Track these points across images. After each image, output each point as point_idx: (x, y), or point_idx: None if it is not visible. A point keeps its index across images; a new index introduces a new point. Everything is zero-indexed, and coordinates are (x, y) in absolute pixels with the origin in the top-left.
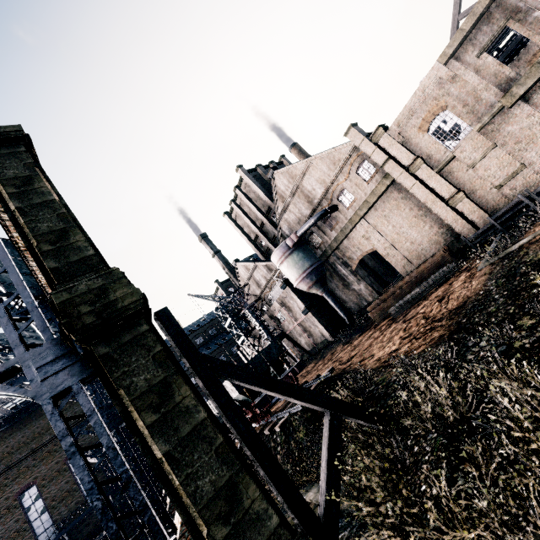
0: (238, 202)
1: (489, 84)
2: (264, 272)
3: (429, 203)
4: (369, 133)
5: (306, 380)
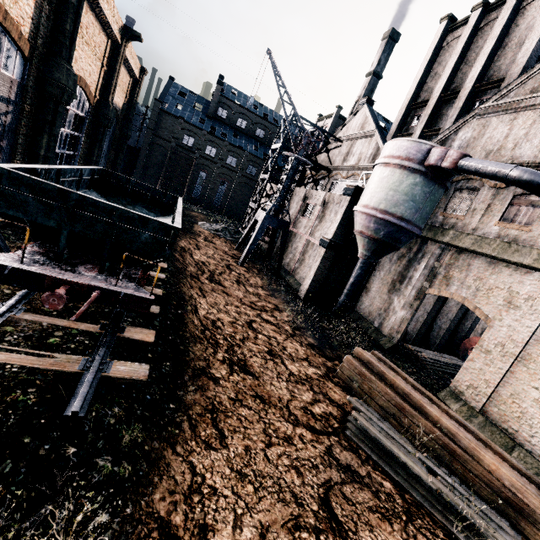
0: (485, 19)
1: None
2: (368, 152)
3: None
4: None
5: (156, 313)
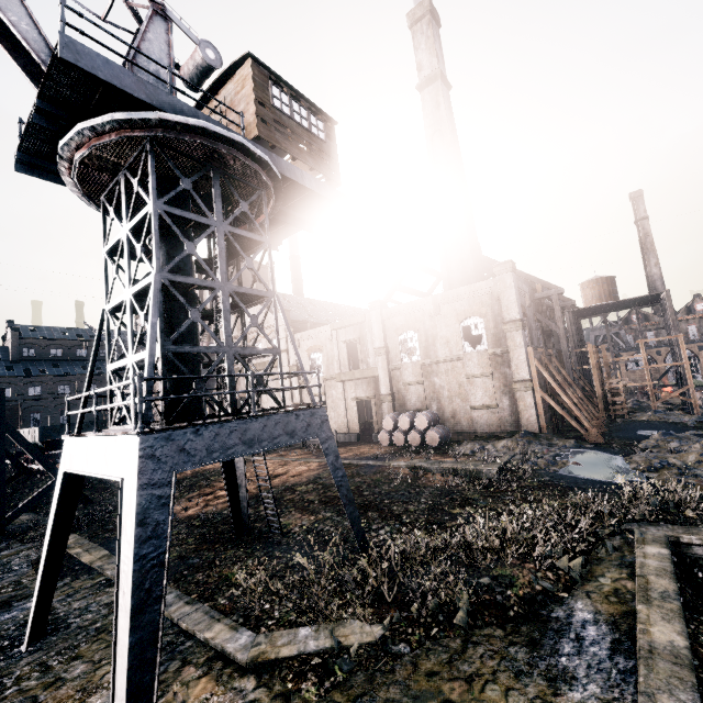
0: None
1: (339, 361)
2: None
3: (287, 397)
4: (299, 321)
5: None
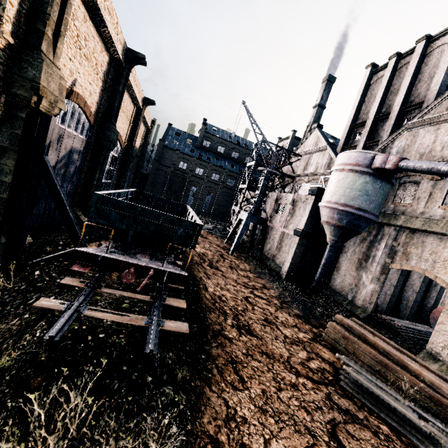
0: (400, 64)
1: None
2: (323, 162)
3: None
4: None
5: (183, 288)
